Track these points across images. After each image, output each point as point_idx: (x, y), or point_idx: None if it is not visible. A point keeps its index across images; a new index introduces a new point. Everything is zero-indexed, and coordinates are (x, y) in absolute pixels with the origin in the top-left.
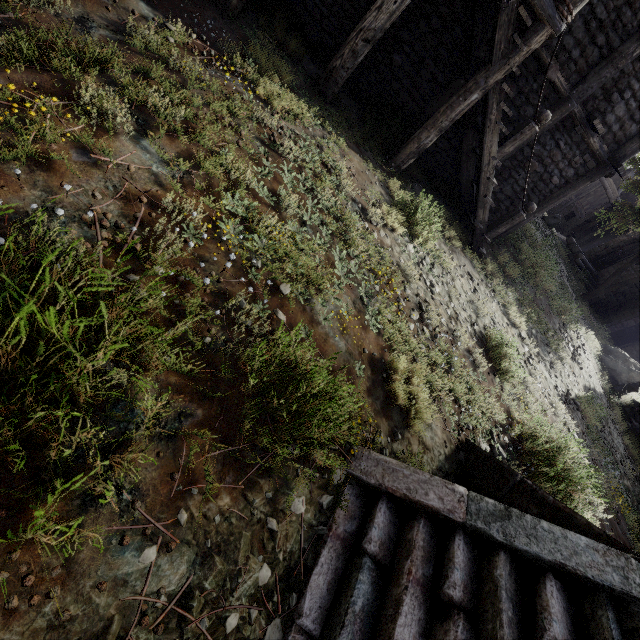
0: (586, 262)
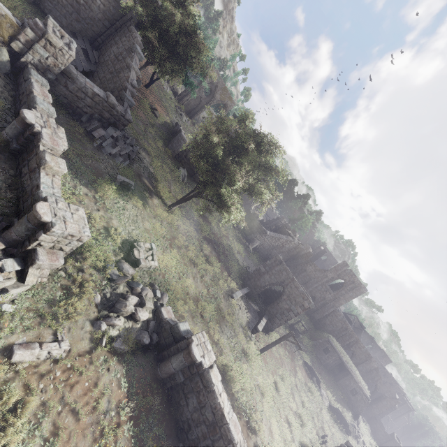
0: None
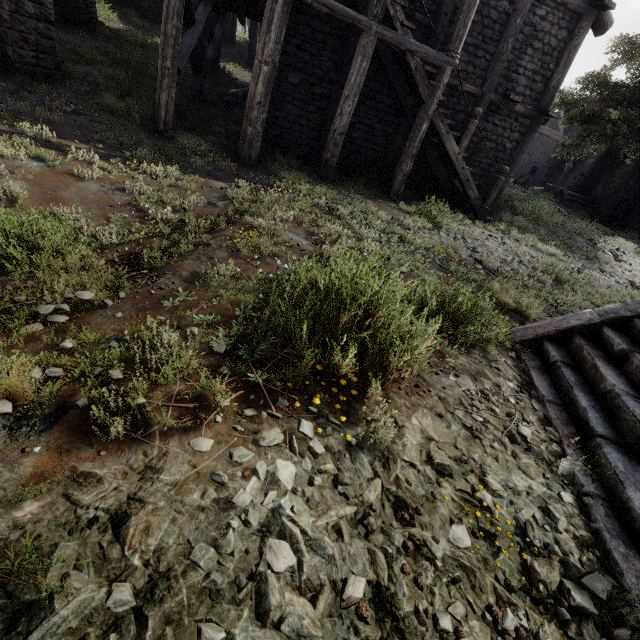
0: (573, 194)
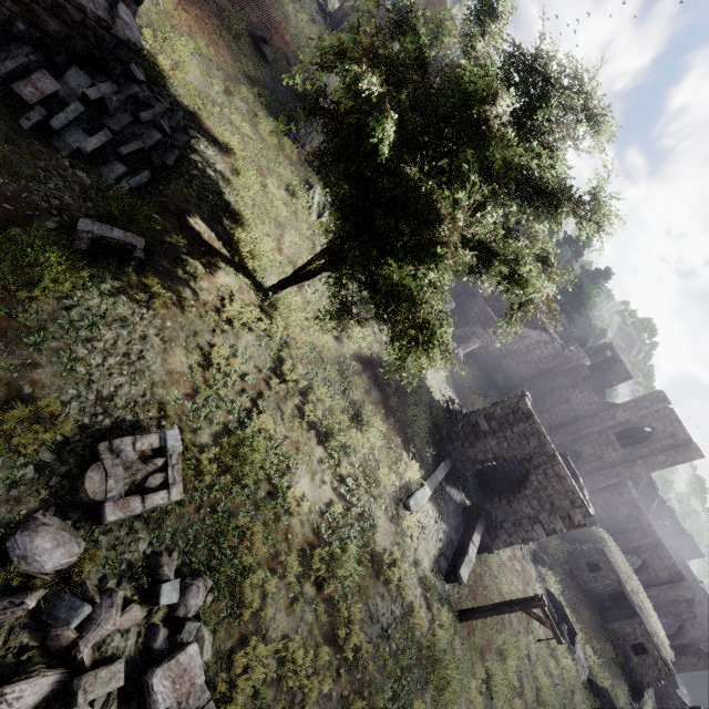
0: None
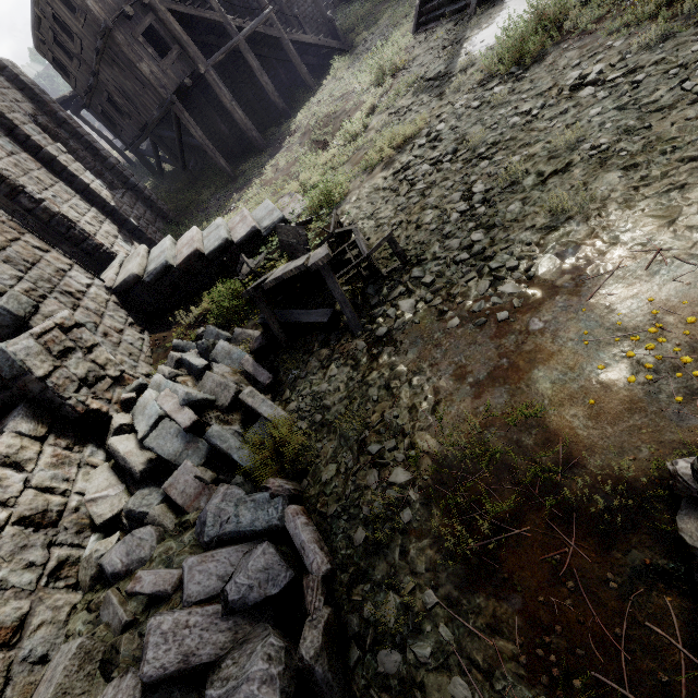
0: None
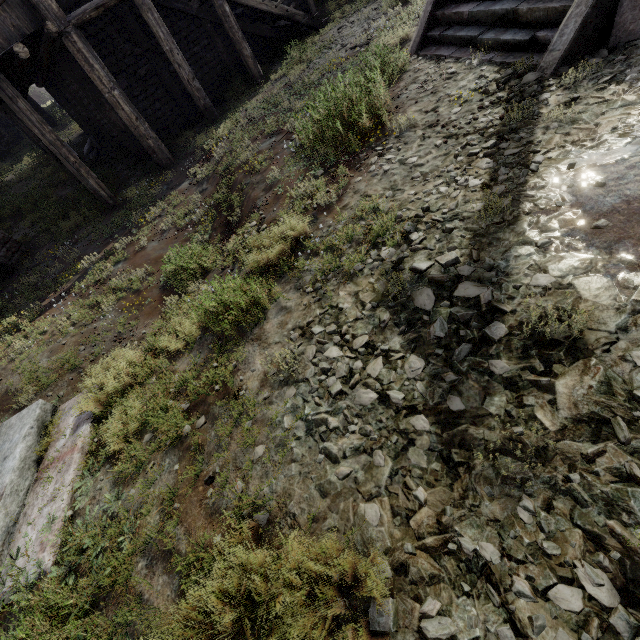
0: None
